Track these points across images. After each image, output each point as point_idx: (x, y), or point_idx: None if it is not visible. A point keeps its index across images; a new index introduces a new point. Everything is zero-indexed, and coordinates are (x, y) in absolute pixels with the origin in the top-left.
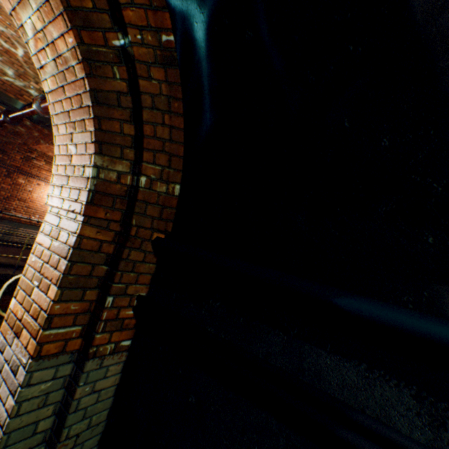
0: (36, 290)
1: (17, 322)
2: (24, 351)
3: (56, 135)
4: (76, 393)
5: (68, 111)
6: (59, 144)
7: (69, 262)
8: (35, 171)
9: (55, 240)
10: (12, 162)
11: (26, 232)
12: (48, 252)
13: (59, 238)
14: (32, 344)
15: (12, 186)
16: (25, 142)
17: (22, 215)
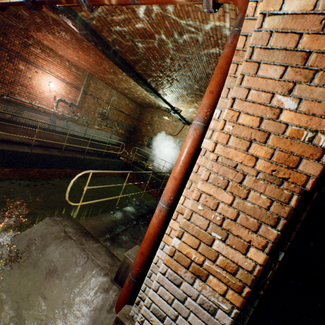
0: (220, 244)
1: (192, 264)
2: (219, 297)
3: (246, 73)
4: (246, 321)
5: (306, 51)
6: (251, 87)
7: (280, 233)
8: (32, 58)
9: (239, 198)
10: (12, 47)
11: (29, 115)
12: (229, 208)
13: (250, 199)
14: (233, 295)
15: (14, 71)
16: (26, 27)
17: (25, 100)
